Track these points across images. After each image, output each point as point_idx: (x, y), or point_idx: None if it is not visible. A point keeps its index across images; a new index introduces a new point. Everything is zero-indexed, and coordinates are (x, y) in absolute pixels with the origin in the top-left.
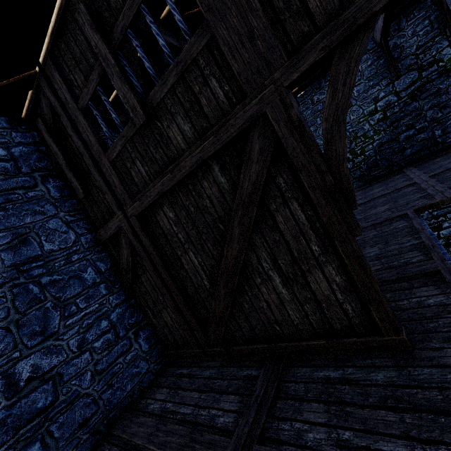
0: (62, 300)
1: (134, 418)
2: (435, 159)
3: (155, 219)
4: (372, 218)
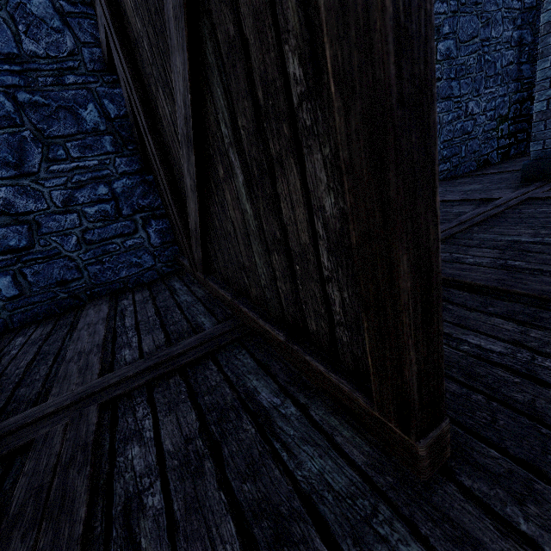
0: (46, 135)
1: (104, 303)
2: None
3: (123, 1)
4: None
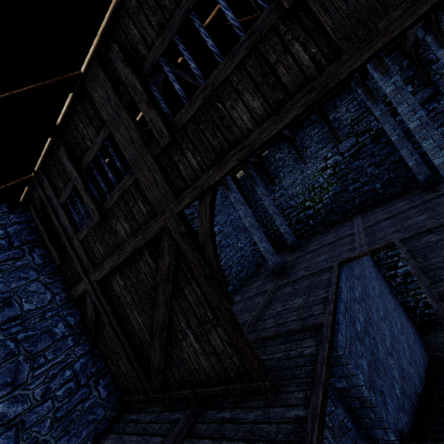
0: (33, 353)
1: None
2: (376, 209)
3: (111, 284)
4: (313, 267)
